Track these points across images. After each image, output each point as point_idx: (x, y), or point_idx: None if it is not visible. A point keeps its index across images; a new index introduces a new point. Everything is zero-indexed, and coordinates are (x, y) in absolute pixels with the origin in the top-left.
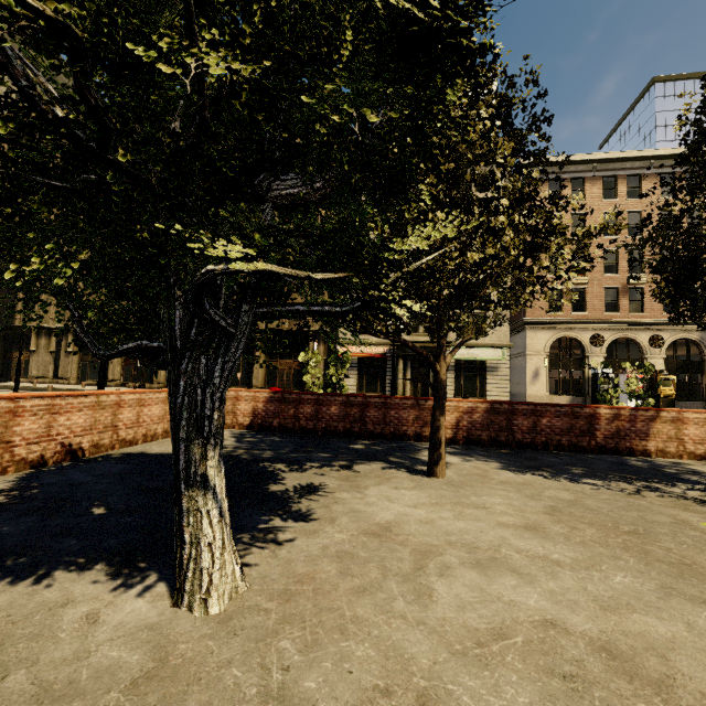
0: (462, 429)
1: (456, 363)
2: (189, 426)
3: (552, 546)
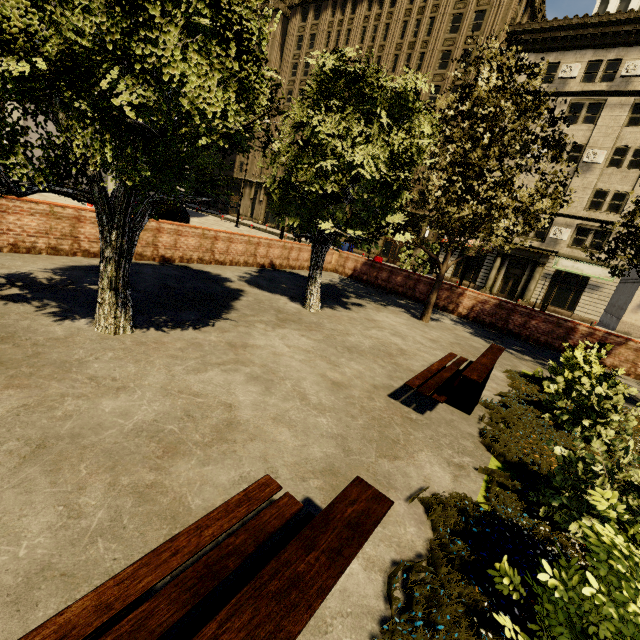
0: (474, 312)
1: (555, 273)
2: (314, 263)
3: (430, 343)
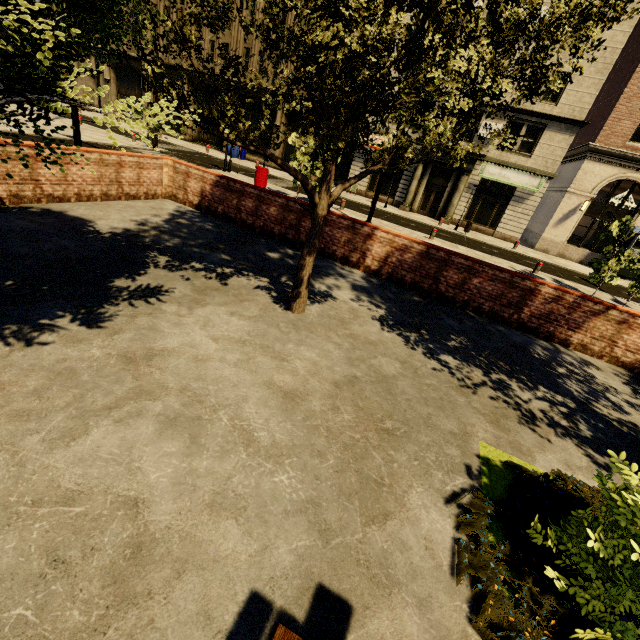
0: (389, 265)
1: (481, 182)
2: None
3: (277, 422)
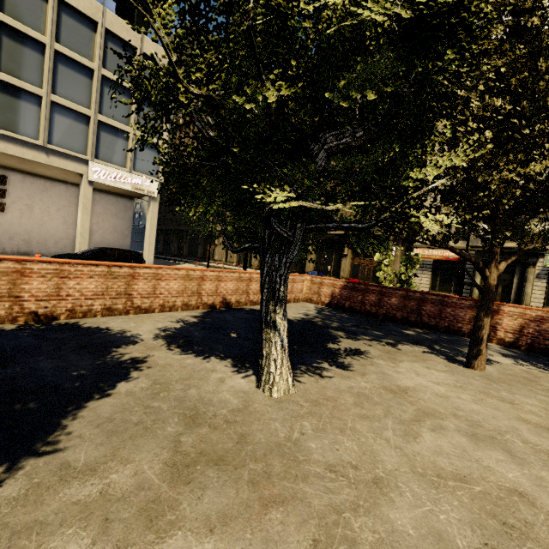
0: (526, 336)
1: None
2: (268, 293)
3: None
